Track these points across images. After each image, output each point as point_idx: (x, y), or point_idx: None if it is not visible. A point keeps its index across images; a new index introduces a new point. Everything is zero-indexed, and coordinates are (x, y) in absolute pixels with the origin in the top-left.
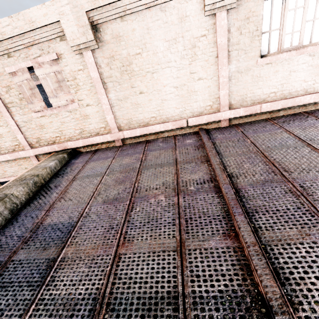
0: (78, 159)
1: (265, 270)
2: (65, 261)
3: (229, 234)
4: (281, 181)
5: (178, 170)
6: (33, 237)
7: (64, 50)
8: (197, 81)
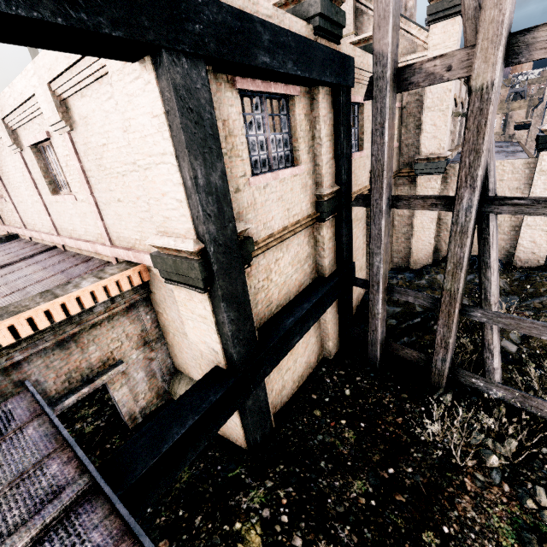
0: (6, 243)
1: None
2: None
3: None
4: None
5: None
6: None
7: None
8: (37, 203)
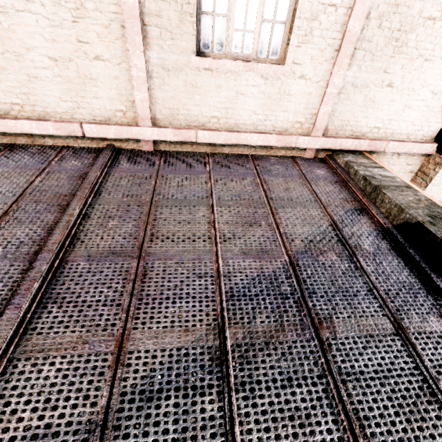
0: None
1: None
2: None
3: None
4: (130, 256)
5: (7, 214)
6: None
7: None
8: (94, 62)
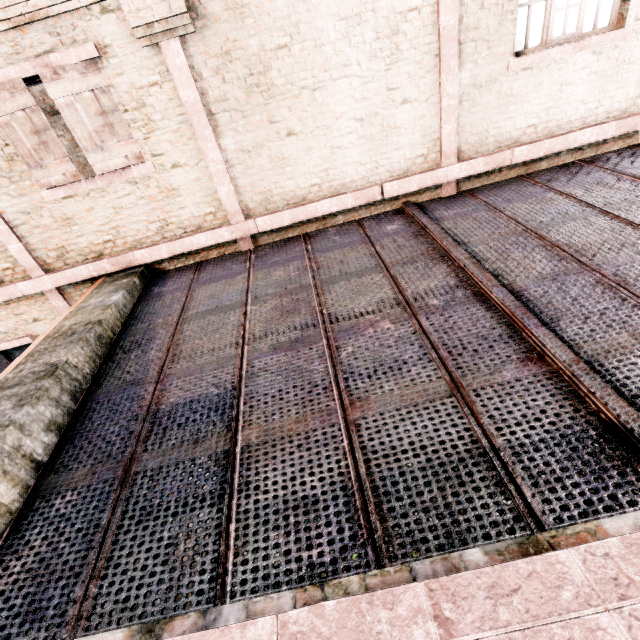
0: (166, 284)
1: (607, 390)
2: (253, 451)
3: (528, 358)
4: (581, 272)
5: (396, 278)
6: (154, 429)
7: (113, 35)
8: (400, 107)
